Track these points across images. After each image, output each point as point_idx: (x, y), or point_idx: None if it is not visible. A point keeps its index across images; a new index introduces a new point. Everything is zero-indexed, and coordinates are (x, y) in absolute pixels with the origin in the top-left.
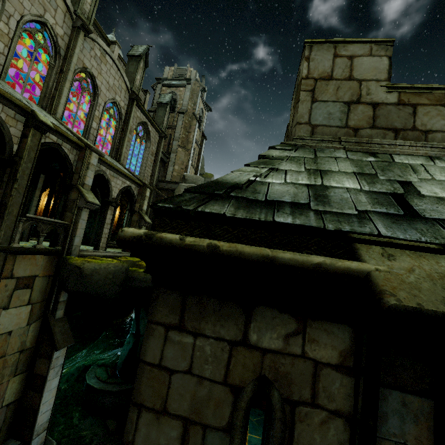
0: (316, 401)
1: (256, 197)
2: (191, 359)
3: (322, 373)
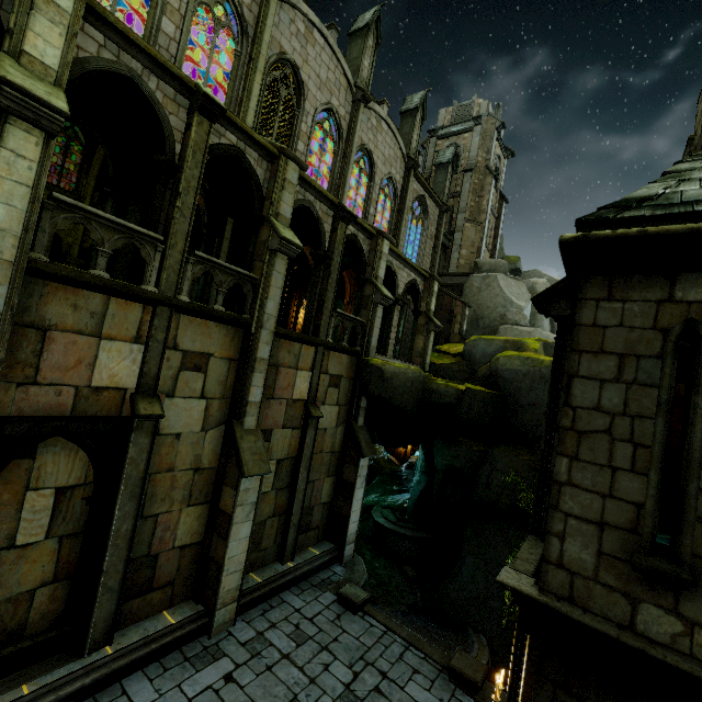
0: None
1: (670, 201)
2: (621, 317)
3: None
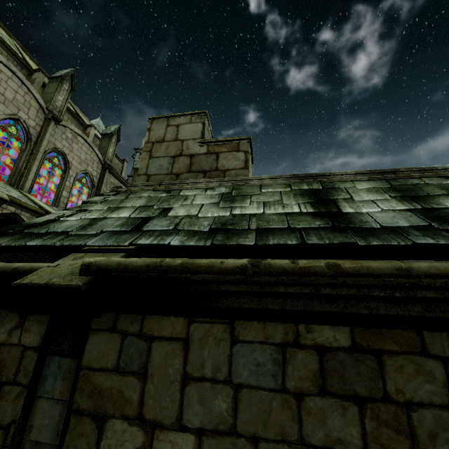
0: (16, 379)
1: (39, 231)
2: None
3: (26, 354)
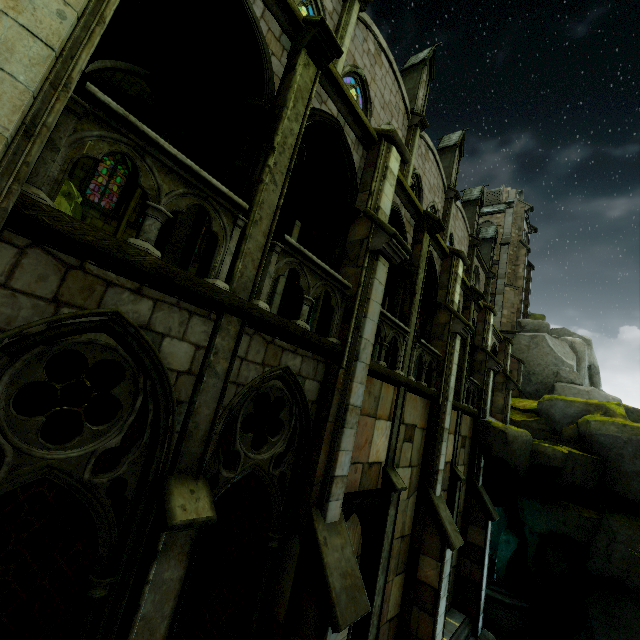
0: None
1: None
2: None
3: None
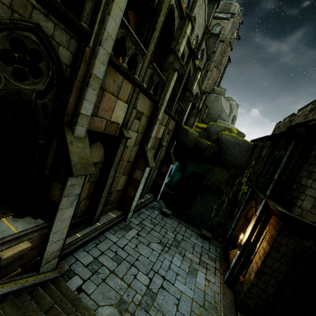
0: None
1: None
2: None
3: None
